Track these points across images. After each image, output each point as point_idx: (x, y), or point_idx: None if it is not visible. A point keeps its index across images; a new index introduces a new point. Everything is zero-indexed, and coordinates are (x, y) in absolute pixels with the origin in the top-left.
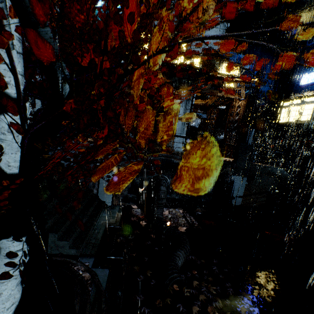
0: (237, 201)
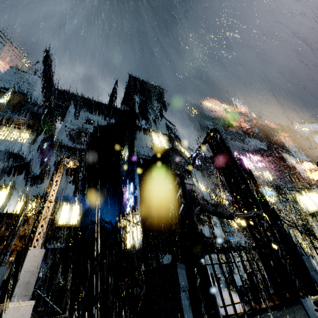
0: None
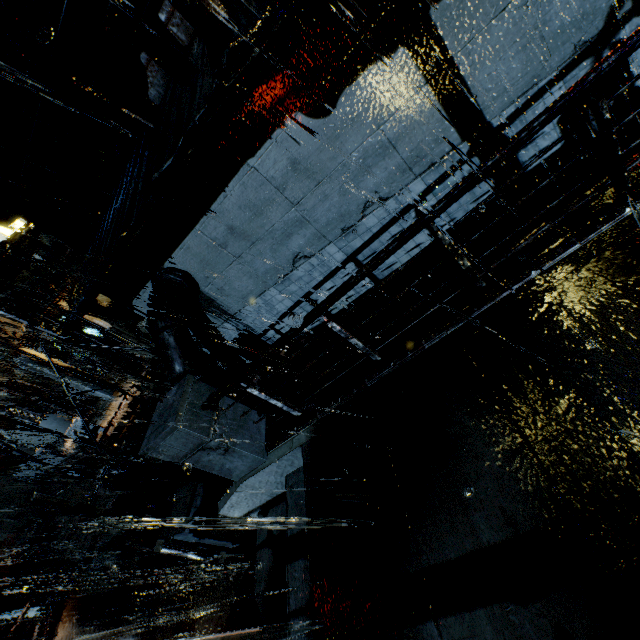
0: None
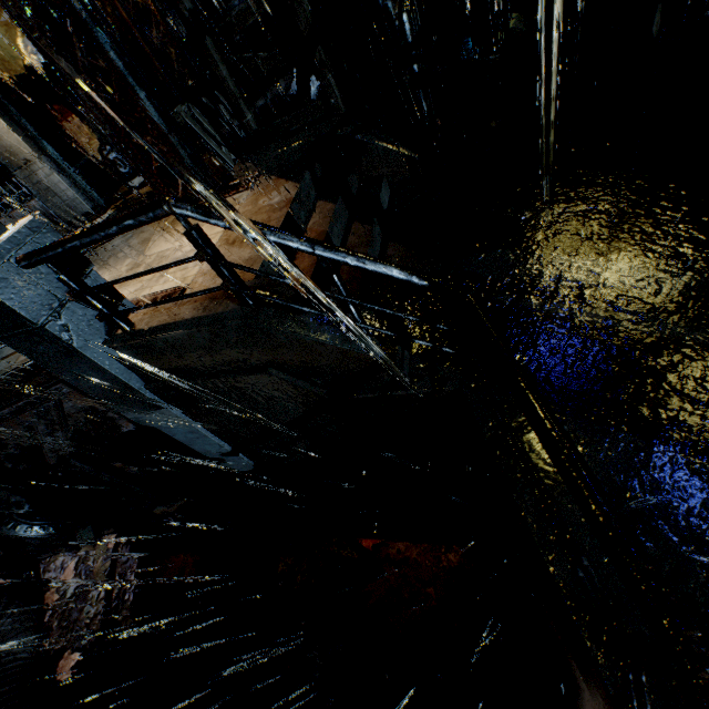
0: (237, 465)
